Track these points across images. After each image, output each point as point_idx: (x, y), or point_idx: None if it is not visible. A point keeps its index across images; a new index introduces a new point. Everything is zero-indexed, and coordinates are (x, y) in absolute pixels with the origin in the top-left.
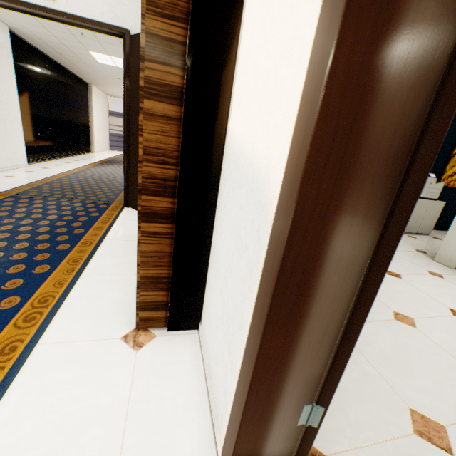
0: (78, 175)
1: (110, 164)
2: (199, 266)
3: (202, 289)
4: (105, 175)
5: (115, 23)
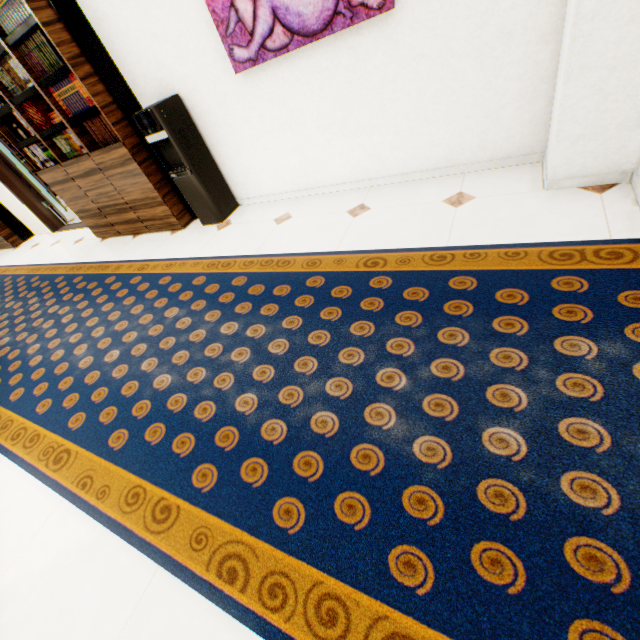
0: None
1: None
2: (8, 213)
3: (19, 220)
4: None
5: None
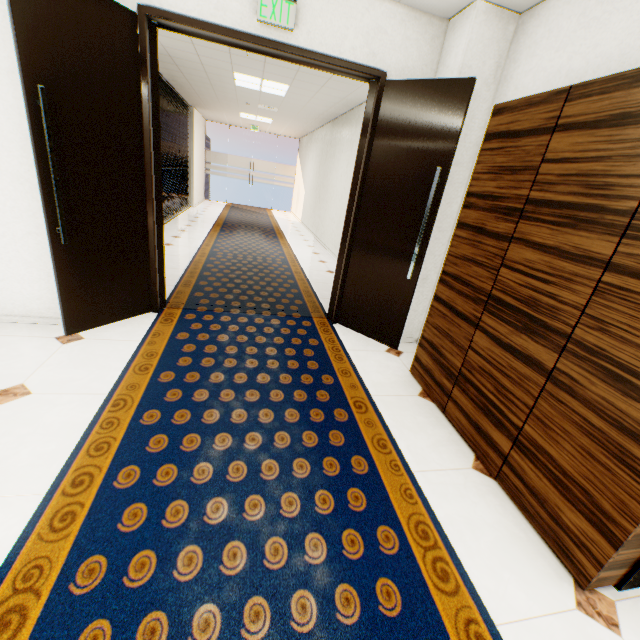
0: (219, 258)
1: (234, 231)
2: None
3: None
4: (249, 255)
5: (367, 62)
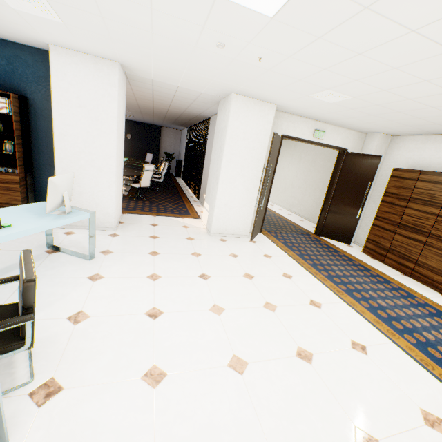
0: None
1: None
2: None
3: None
4: None
5: (342, 146)
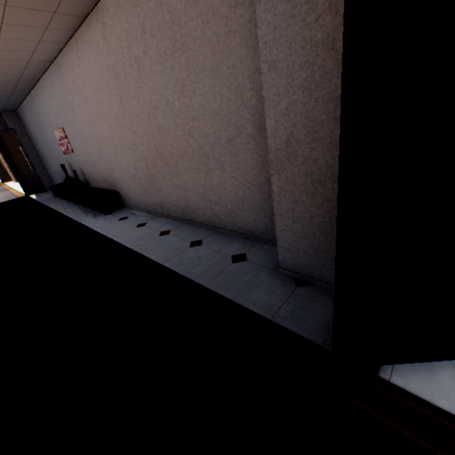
0: None
1: None
2: None
3: None
4: None
5: None
